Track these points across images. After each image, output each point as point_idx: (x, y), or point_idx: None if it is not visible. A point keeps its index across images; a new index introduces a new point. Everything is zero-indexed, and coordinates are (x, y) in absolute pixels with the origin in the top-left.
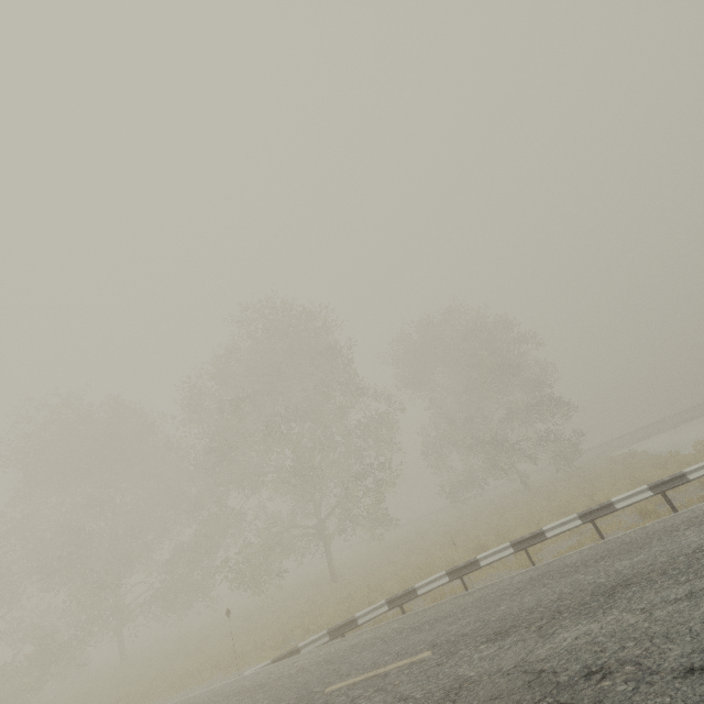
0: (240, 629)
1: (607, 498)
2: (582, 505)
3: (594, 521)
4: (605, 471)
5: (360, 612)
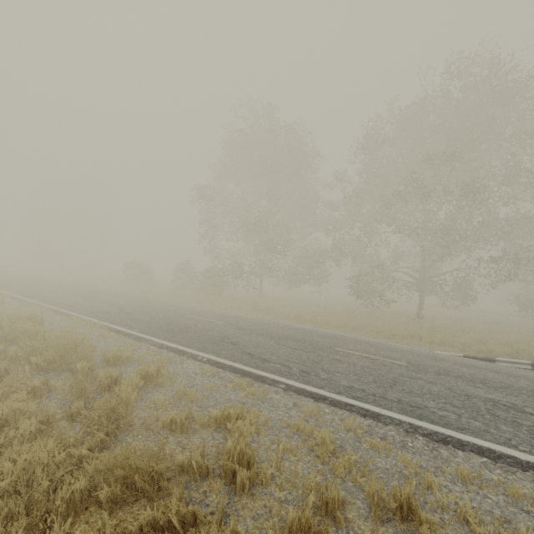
0: (362, 316)
1: None
2: None
3: None
4: None
5: None
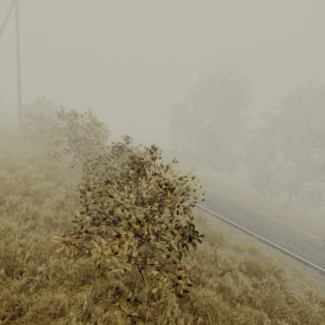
0: (256, 200)
1: None
2: None
3: None
4: None
5: None
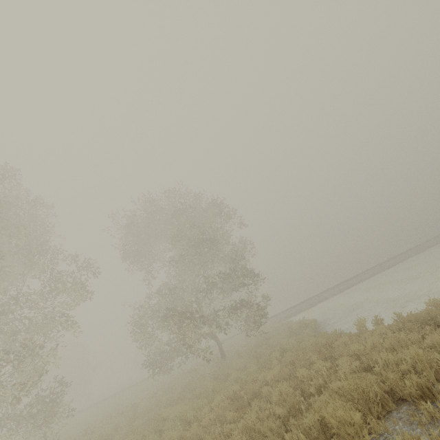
0: None
1: None
2: None
3: None
4: (278, 347)
5: None
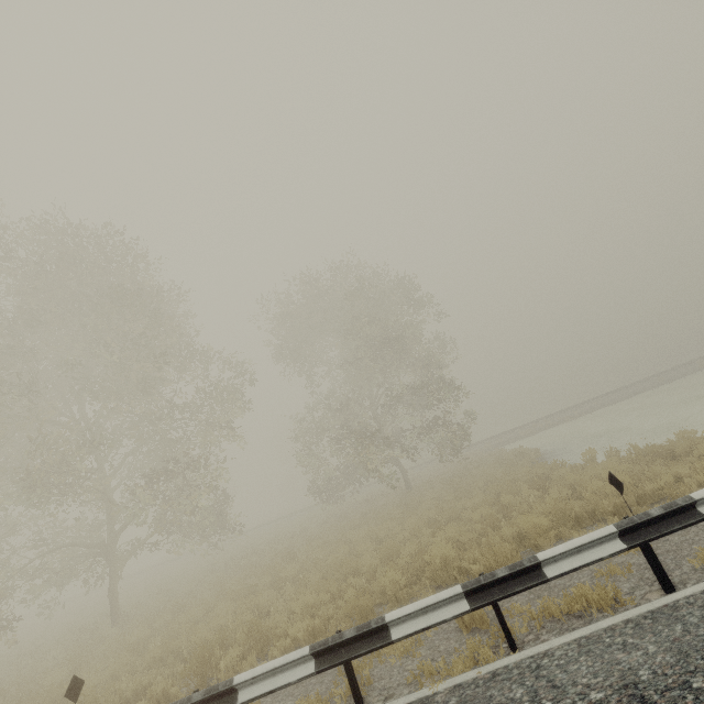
0: None
1: (433, 559)
2: (416, 549)
3: (347, 662)
4: (482, 477)
5: None
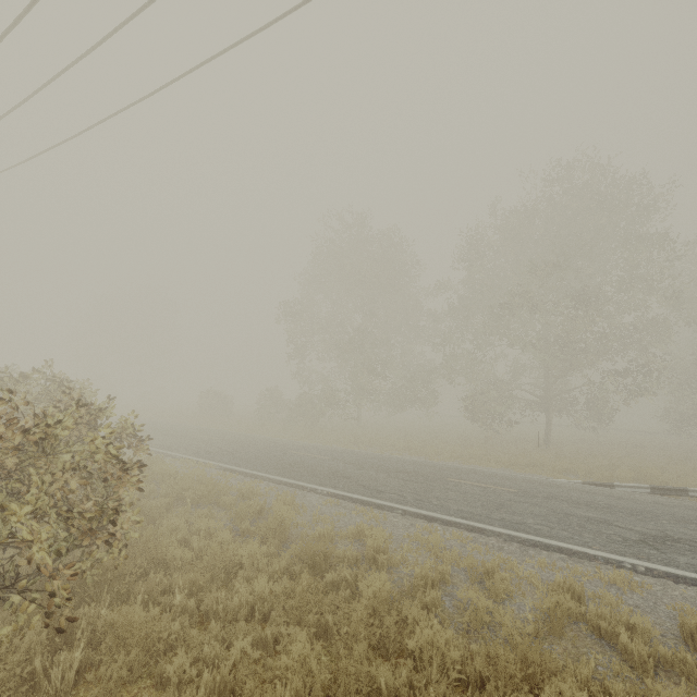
0: (479, 444)
1: None
2: None
3: None
4: None
5: (694, 487)
